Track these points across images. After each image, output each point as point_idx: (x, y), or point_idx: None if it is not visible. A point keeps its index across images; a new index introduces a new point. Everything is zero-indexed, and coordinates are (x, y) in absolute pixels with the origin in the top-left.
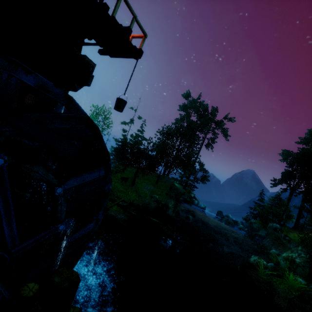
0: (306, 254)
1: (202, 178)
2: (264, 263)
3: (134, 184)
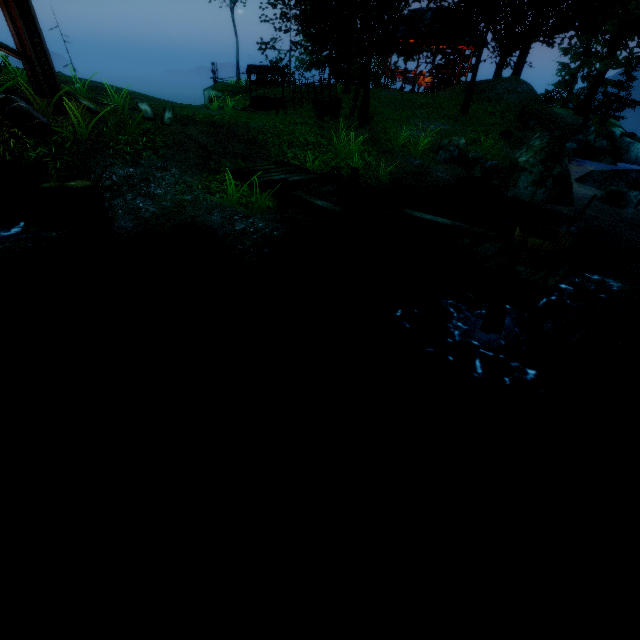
0: None
1: None
2: None
3: (371, 121)
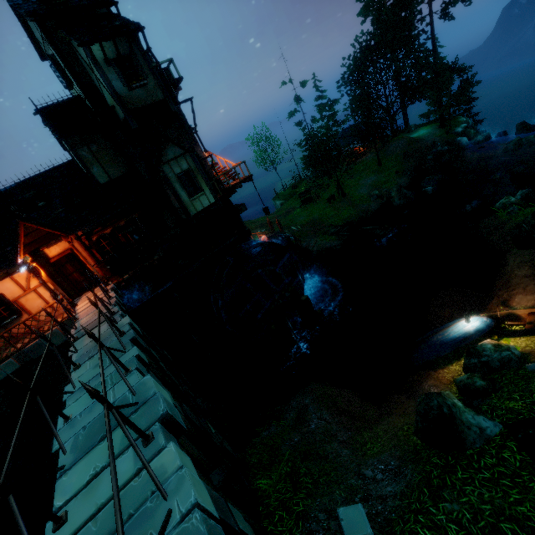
0: None
1: (461, 91)
2: (512, 201)
3: (346, 194)
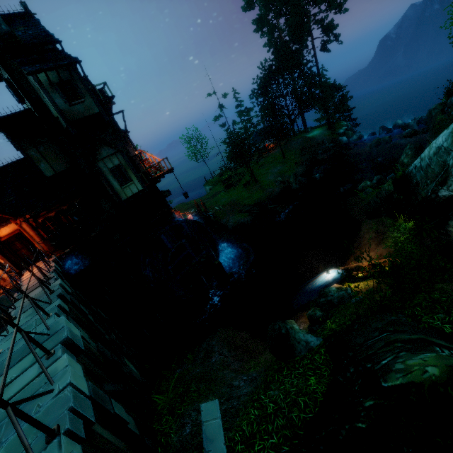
0: (412, 150)
1: (339, 103)
2: (368, 184)
3: (258, 181)
